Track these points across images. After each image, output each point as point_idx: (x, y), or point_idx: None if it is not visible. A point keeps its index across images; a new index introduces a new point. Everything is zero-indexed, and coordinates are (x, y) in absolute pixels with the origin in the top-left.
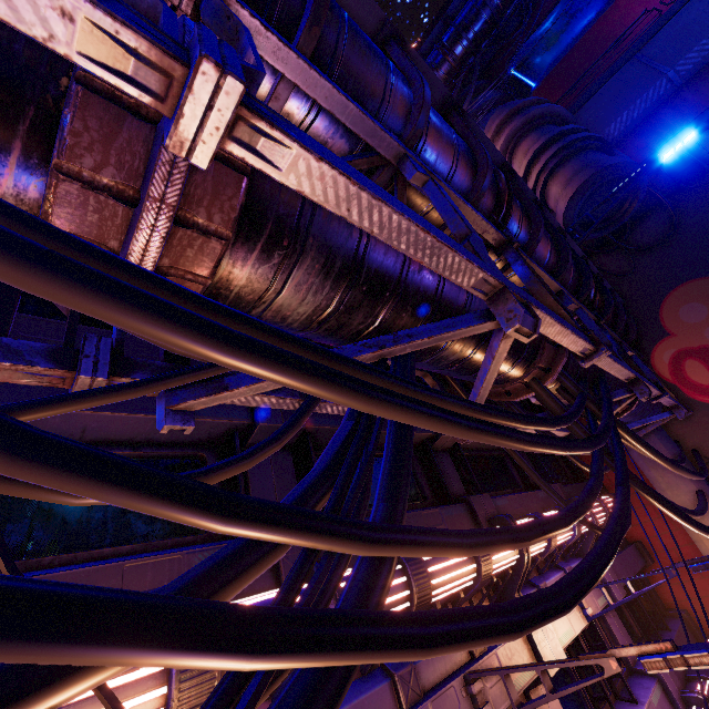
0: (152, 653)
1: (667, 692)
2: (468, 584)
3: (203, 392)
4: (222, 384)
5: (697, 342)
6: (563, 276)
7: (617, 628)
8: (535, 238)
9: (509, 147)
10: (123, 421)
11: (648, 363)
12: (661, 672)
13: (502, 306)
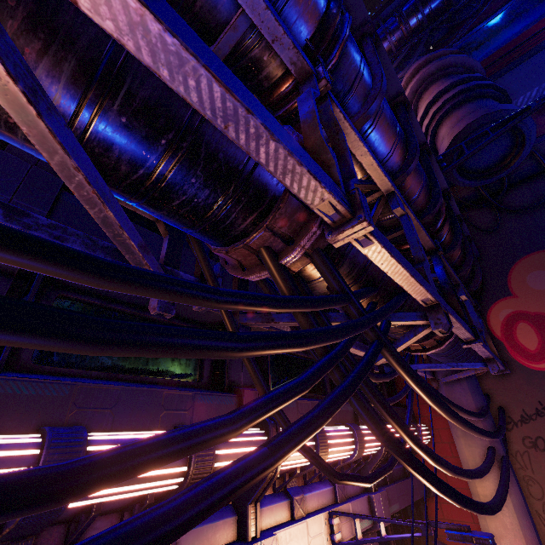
0: None
1: None
2: (166, 488)
3: None
4: None
5: (535, 308)
6: (403, 179)
7: None
8: (368, 106)
9: (418, 90)
10: None
11: (484, 316)
12: None
13: None
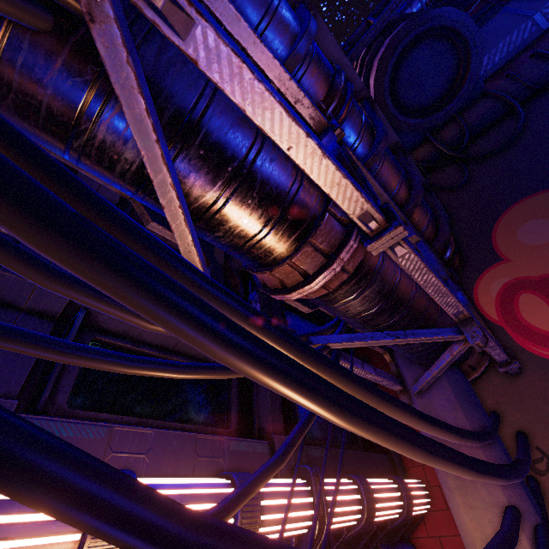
0: None
1: None
2: None
3: None
4: None
5: (539, 270)
6: None
7: None
8: None
9: None
10: None
11: (470, 296)
12: None
13: None
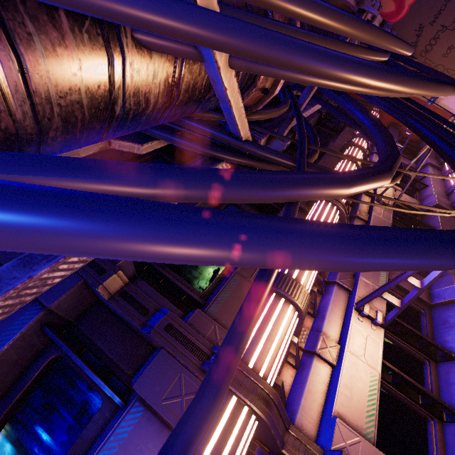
0: (449, 86)
1: (433, 166)
2: None
3: (286, 125)
4: (290, 117)
5: None
6: None
7: (404, 160)
8: None
9: None
10: (204, 204)
11: None
12: (428, 161)
13: (366, 1)
